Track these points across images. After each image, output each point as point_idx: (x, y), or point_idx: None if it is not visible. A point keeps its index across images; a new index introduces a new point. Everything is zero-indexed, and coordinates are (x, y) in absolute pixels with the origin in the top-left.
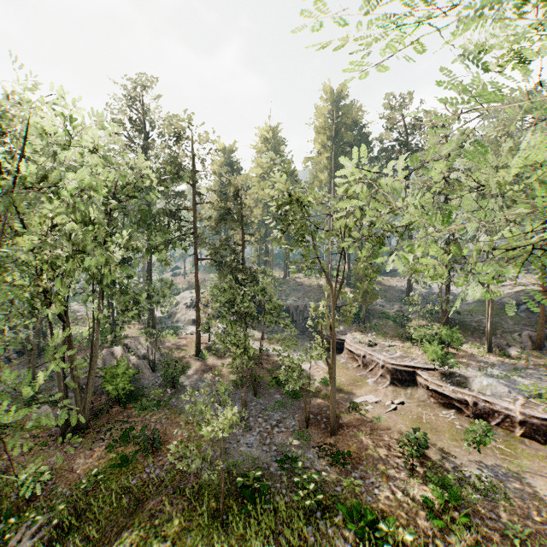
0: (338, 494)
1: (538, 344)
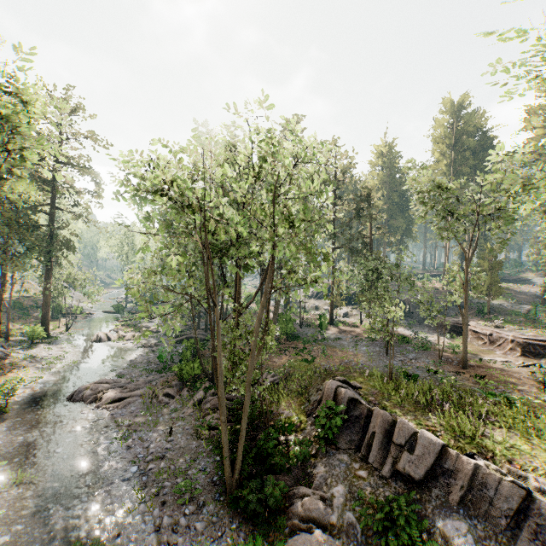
0: (474, 389)
1: None
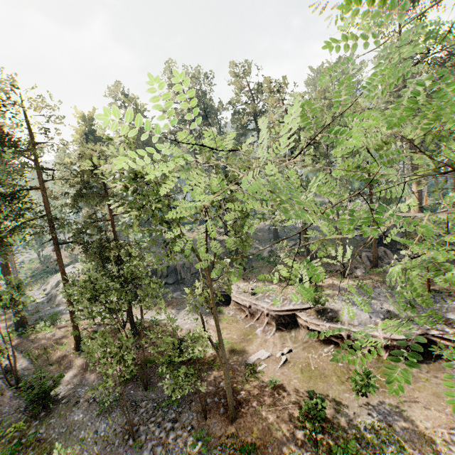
0: None
1: (375, 263)
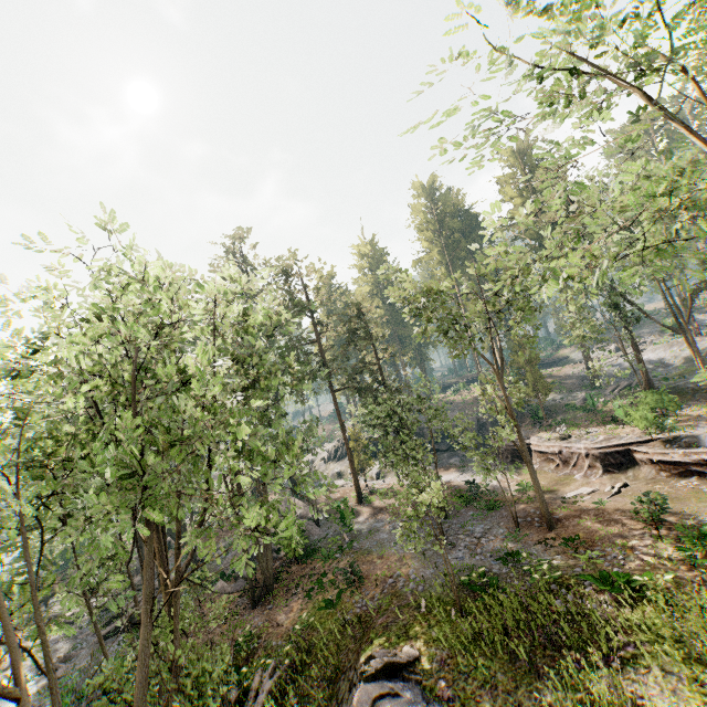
0: (578, 573)
1: None
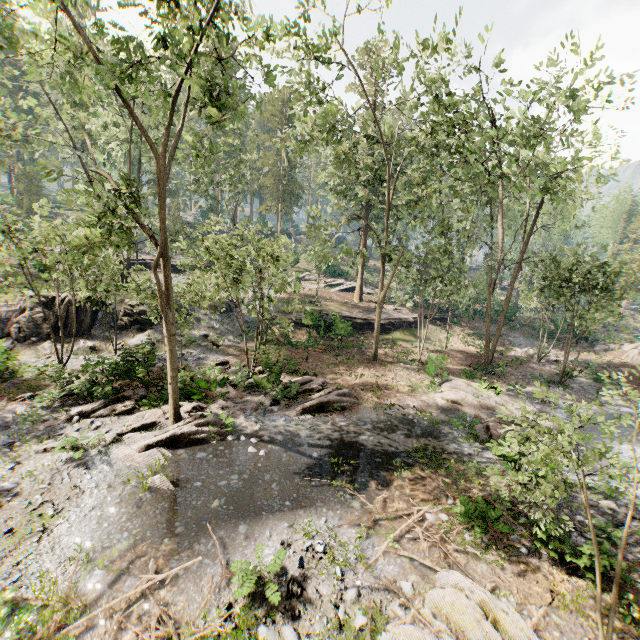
0: None
1: None
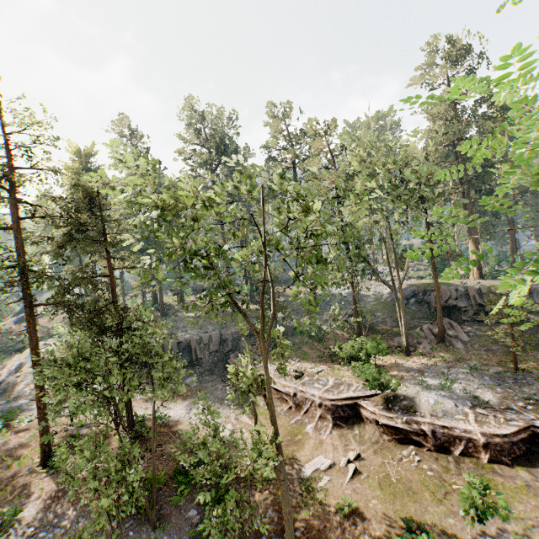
0: None
1: (441, 337)
